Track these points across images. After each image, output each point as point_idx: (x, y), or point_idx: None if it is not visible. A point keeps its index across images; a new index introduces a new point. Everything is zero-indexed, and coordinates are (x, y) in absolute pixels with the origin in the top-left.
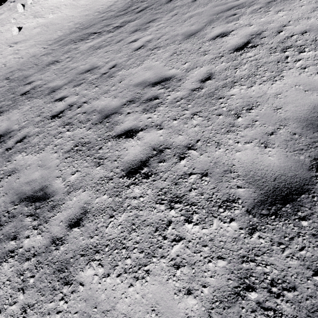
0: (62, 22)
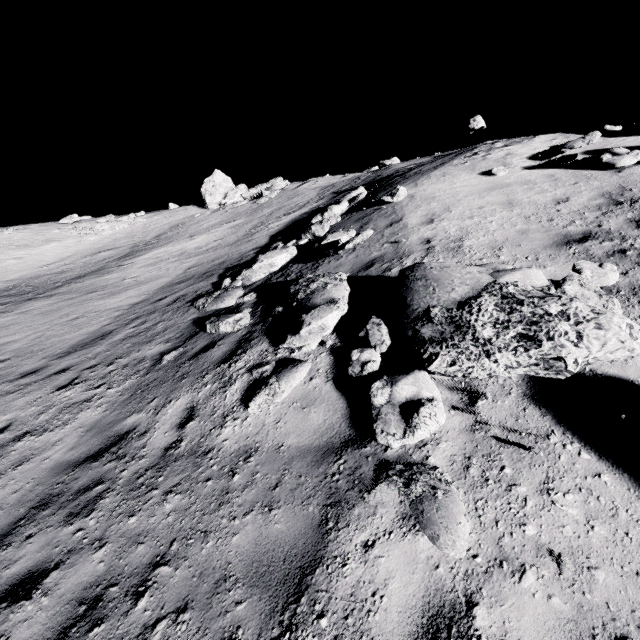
0: None
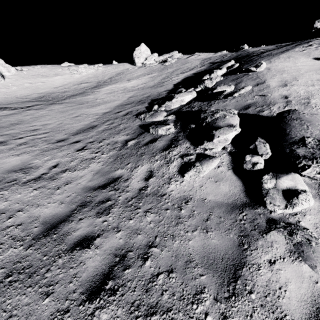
0: None
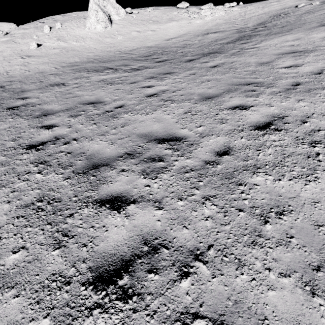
0: (83, 50)
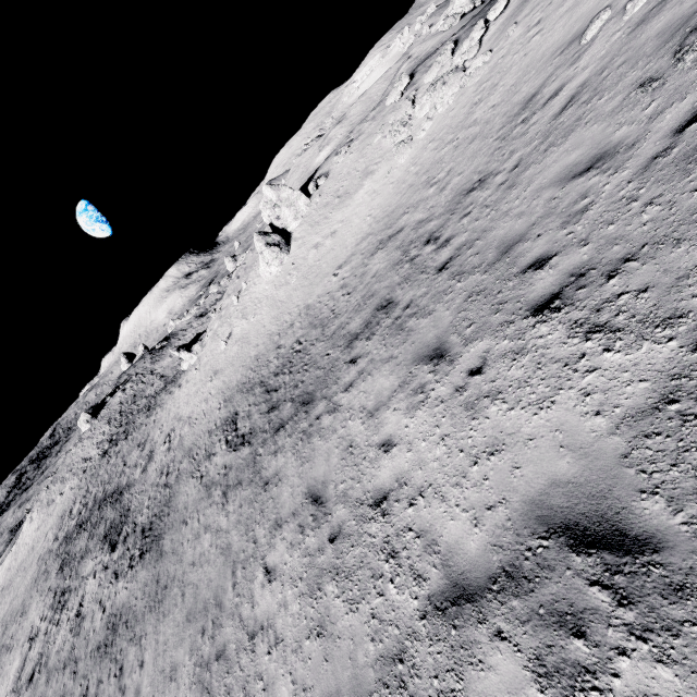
0: (253, 340)
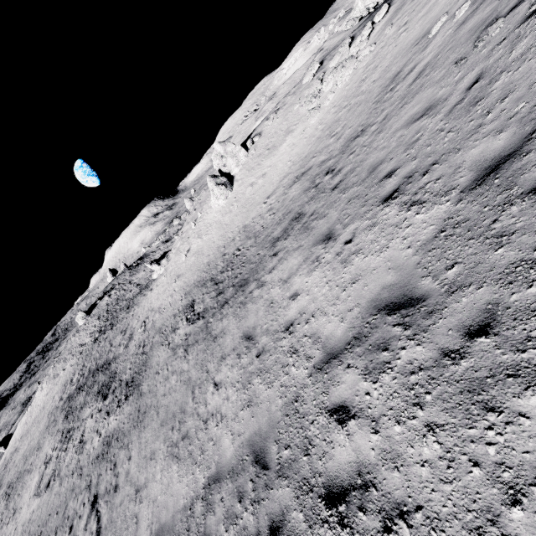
0: (206, 252)
